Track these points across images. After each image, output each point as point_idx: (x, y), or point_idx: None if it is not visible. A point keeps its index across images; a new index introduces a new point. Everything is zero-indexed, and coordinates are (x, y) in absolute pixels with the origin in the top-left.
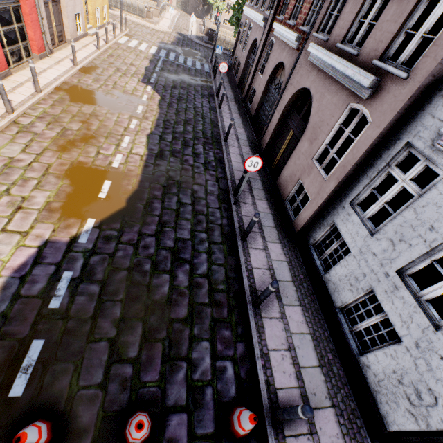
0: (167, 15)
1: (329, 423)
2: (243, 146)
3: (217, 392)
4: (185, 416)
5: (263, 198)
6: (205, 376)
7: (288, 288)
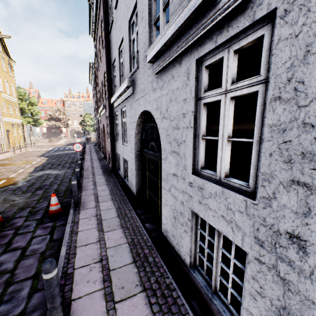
0: (63, 140)
1: (108, 203)
2: (94, 159)
3: (46, 210)
4: (24, 218)
5: (99, 168)
6: (41, 208)
7: (102, 183)
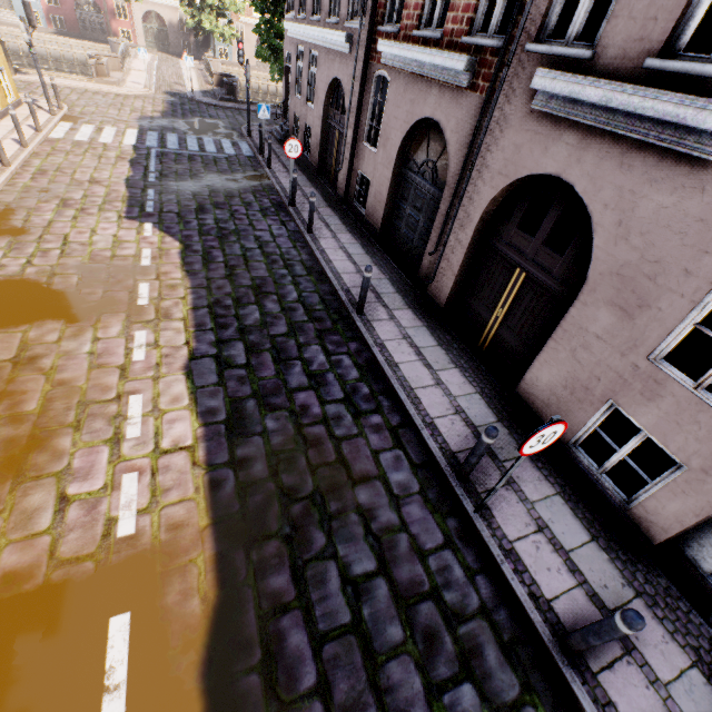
0: (137, 64)
1: None
2: (397, 311)
3: None
4: None
5: (514, 449)
6: None
7: None
